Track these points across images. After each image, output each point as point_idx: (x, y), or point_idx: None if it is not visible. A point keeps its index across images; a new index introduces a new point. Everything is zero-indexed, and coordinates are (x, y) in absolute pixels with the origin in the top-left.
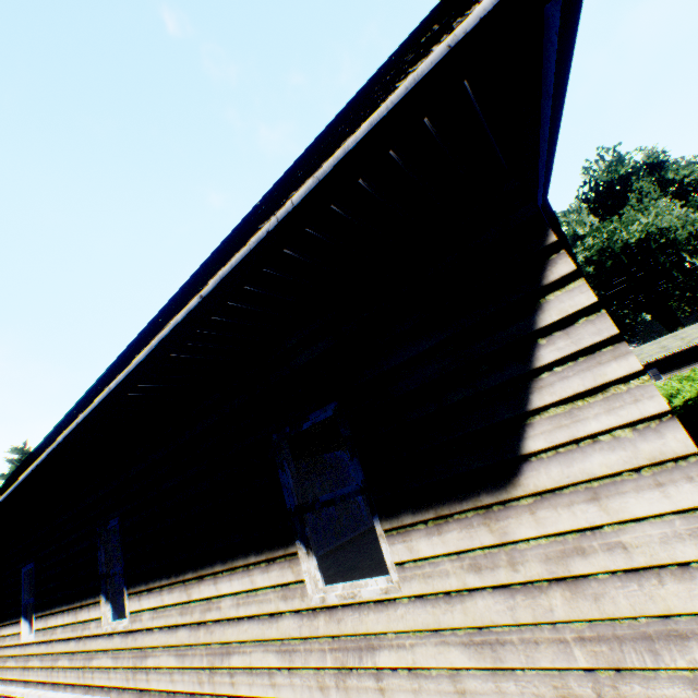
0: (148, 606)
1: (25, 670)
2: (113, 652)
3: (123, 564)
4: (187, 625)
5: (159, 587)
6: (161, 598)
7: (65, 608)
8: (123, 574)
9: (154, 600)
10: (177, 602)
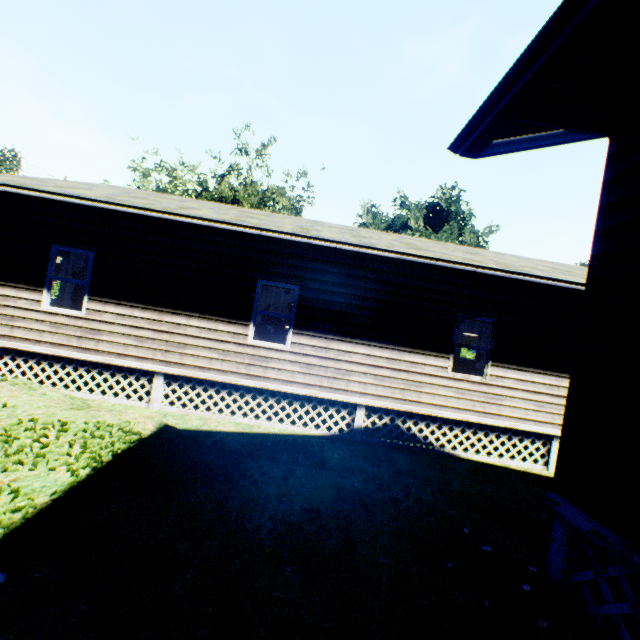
0: (514, 378)
1: (252, 367)
2: (457, 390)
3: (493, 348)
4: (551, 395)
5: (531, 372)
6: (531, 377)
7: (376, 345)
8: (490, 353)
9: (522, 376)
10: (546, 383)
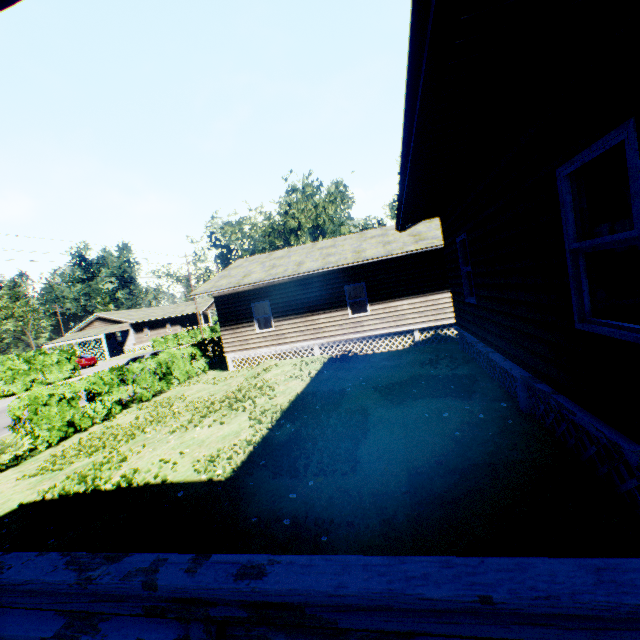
0: None
1: (356, 328)
2: None
3: None
4: None
5: None
6: None
7: (413, 297)
8: None
9: None
10: None
